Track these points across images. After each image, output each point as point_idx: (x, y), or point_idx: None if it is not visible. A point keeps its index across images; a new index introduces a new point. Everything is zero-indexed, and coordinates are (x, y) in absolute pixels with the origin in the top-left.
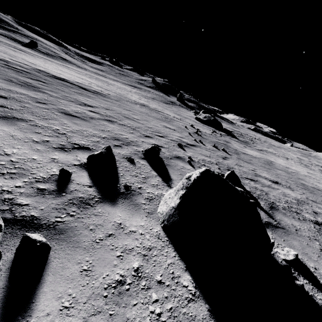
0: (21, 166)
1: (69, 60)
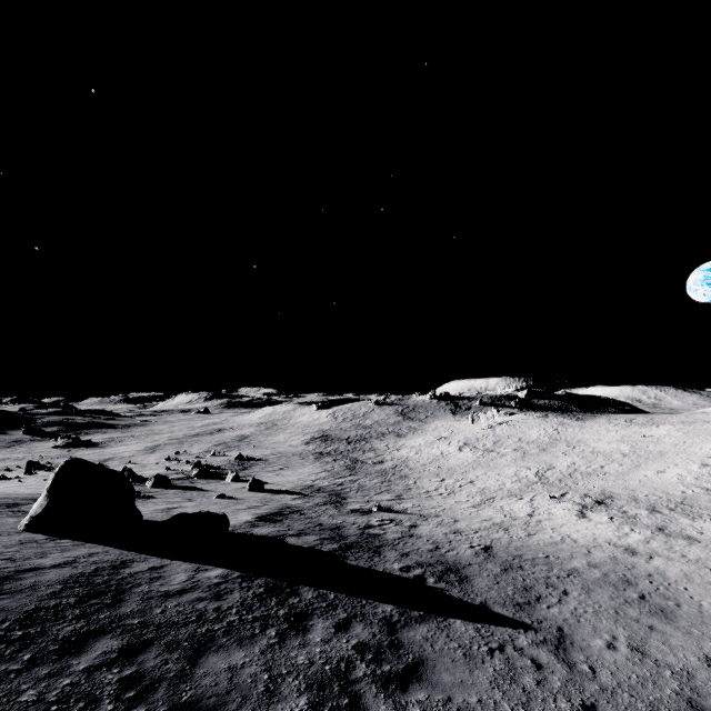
0: None
1: None
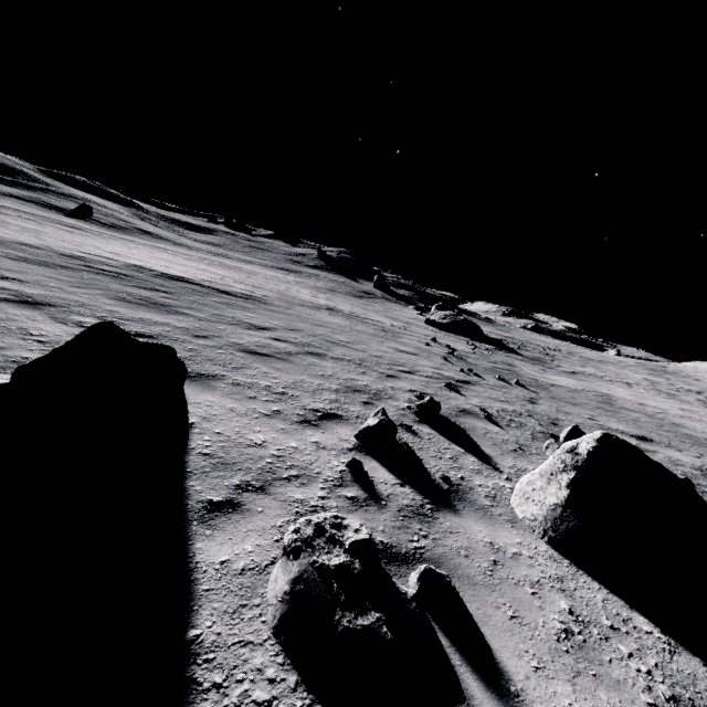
0: (293, 462)
1: (155, 233)
